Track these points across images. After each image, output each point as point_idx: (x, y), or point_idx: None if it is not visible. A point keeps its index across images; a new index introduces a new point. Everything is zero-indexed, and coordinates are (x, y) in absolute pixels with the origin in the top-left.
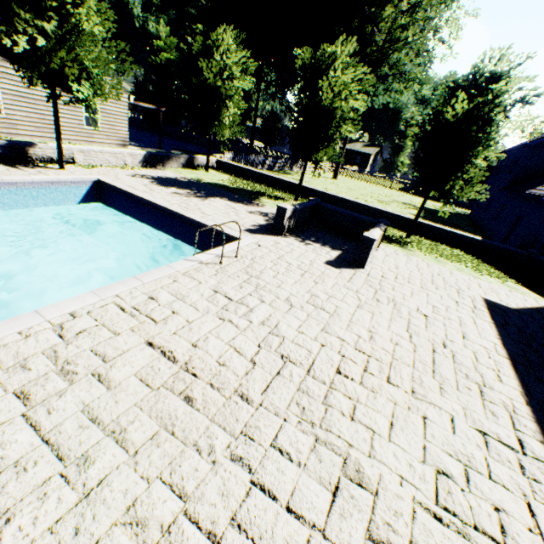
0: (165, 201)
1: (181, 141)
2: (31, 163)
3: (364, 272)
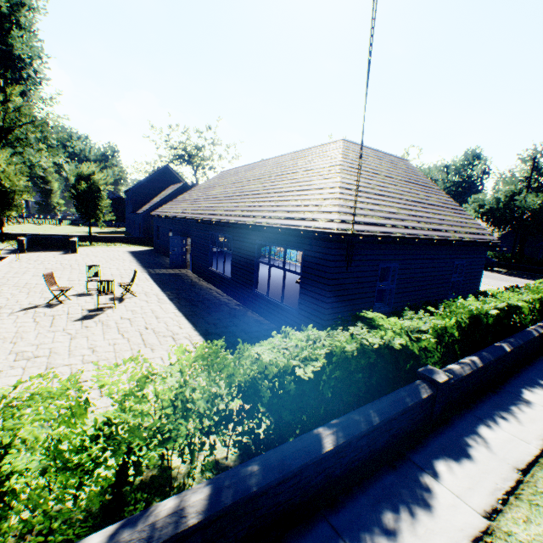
0: None
1: None
2: None
3: (79, 254)
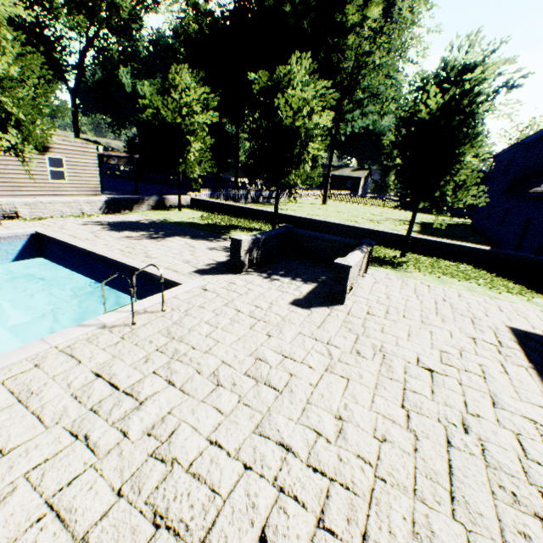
0: (106, 248)
1: (167, 186)
2: None
3: (343, 309)
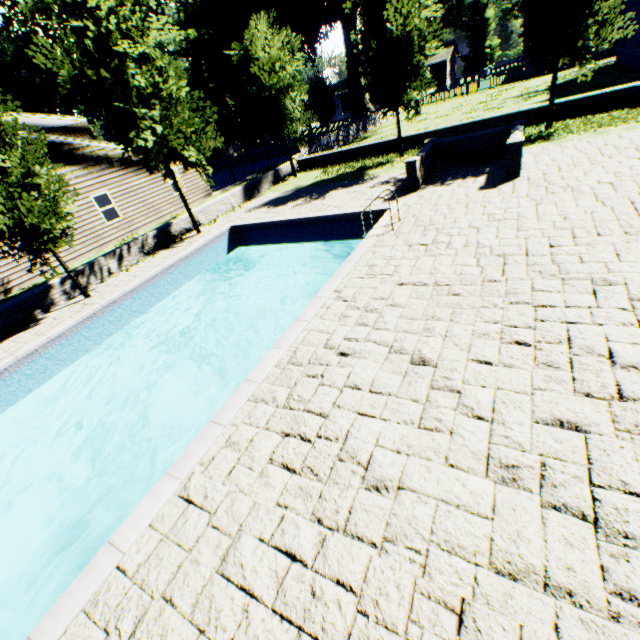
0: (297, 215)
1: (239, 167)
2: (176, 241)
3: (522, 180)
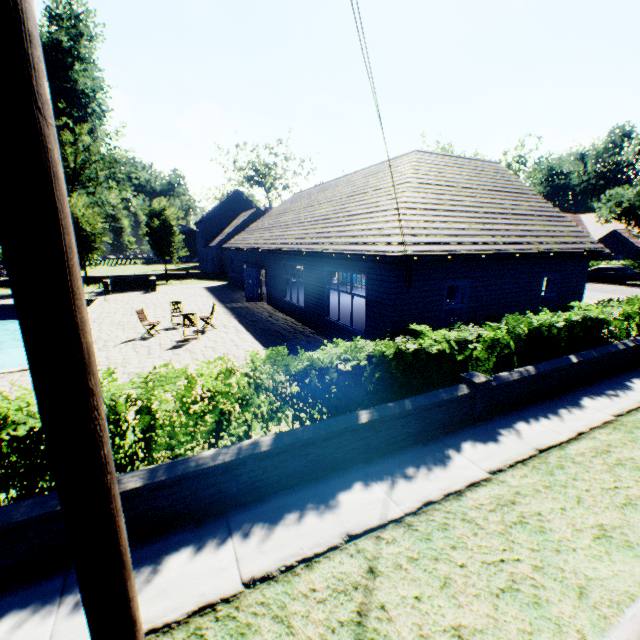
0: None
1: None
2: None
3: (158, 292)
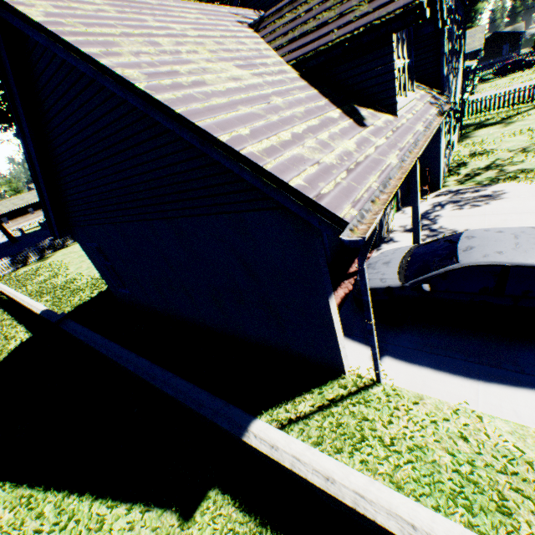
0: None
1: None
2: None
3: None
